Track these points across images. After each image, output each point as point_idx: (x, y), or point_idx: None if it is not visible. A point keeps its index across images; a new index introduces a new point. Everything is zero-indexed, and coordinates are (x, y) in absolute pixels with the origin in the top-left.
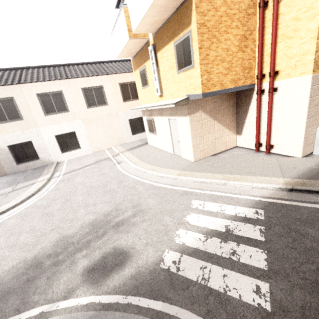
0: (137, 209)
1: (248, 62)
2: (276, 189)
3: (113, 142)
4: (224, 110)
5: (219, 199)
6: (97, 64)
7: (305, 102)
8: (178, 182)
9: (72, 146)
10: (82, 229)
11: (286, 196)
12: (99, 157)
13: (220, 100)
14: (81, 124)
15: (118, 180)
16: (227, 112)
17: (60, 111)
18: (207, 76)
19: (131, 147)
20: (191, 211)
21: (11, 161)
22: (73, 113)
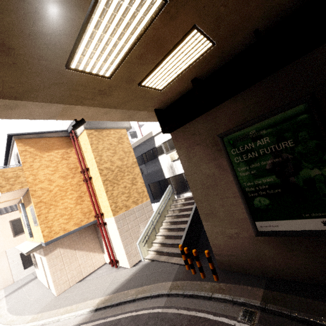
0: None
1: (87, 208)
2: (89, 312)
3: None
4: (84, 239)
5: None
6: None
7: (117, 232)
8: None
9: None
10: None
11: (89, 318)
12: None
13: (79, 233)
14: None
15: None
16: (88, 239)
17: None
18: (49, 229)
19: (14, 289)
20: None
21: None
22: None
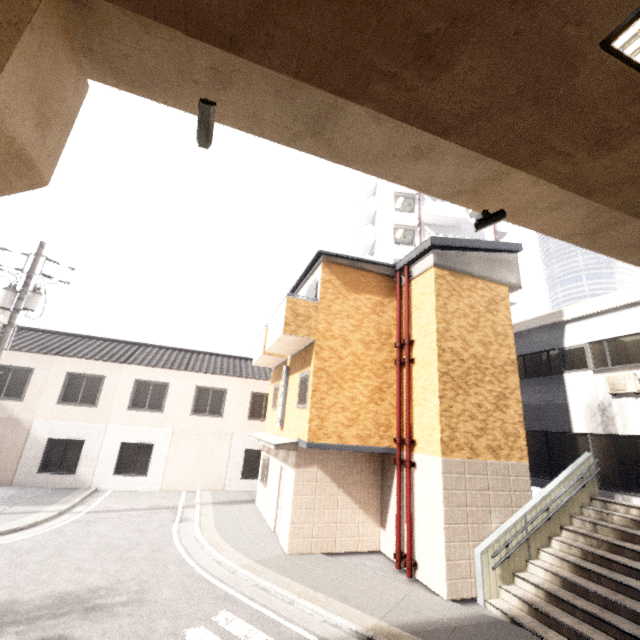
0: (139, 596)
1: (385, 417)
2: (352, 633)
3: (204, 482)
4: (358, 476)
5: (261, 620)
6: (238, 359)
7: (440, 495)
8: (234, 578)
9: (135, 468)
10: (44, 599)
11: None
12: (164, 501)
13: (353, 458)
14: (169, 436)
15: (156, 546)
16: (364, 480)
17: (151, 409)
18: (319, 422)
19: (224, 500)
20: (205, 623)
21: (34, 464)
22: (167, 416)
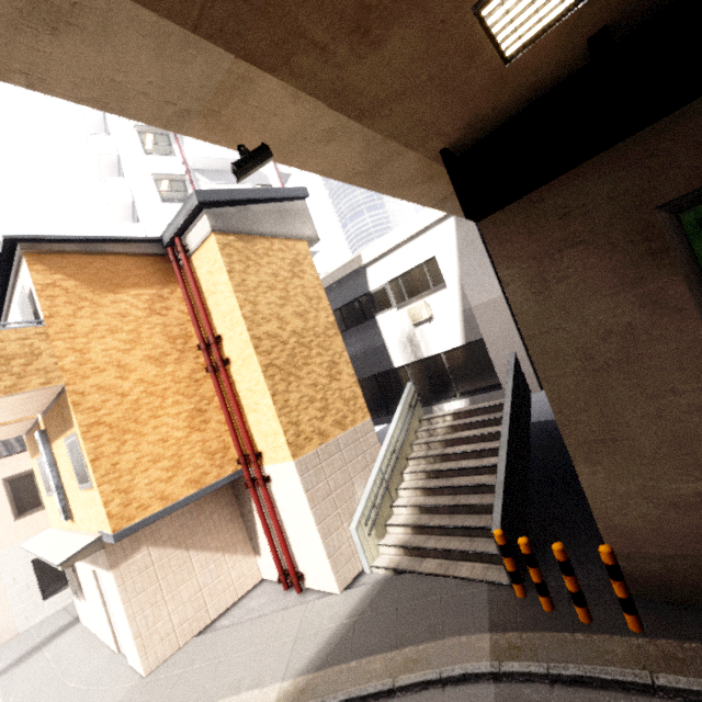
0: None
1: (218, 440)
2: None
3: None
4: (209, 521)
5: None
6: None
7: (304, 500)
8: None
9: None
10: None
11: None
12: None
13: (195, 505)
14: None
15: None
16: (218, 521)
17: None
18: (122, 497)
19: (21, 653)
20: None
21: None
22: None
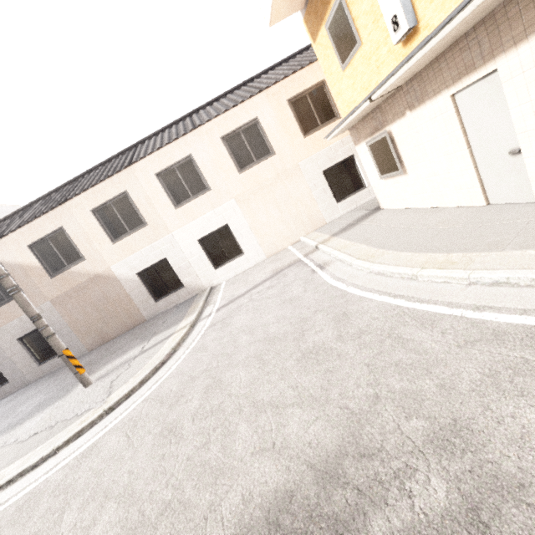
0: (472, 464)
1: None
2: None
3: (301, 228)
4: None
5: None
6: (241, 87)
7: None
8: None
9: (228, 254)
10: None
11: None
12: (279, 262)
13: None
14: (235, 208)
15: (333, 312)
16: None
17: (196, 193)
18: None
19: (341, 227)
20: None
21: (146, 298)
22: (217, 190)
